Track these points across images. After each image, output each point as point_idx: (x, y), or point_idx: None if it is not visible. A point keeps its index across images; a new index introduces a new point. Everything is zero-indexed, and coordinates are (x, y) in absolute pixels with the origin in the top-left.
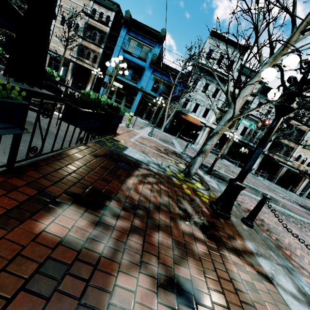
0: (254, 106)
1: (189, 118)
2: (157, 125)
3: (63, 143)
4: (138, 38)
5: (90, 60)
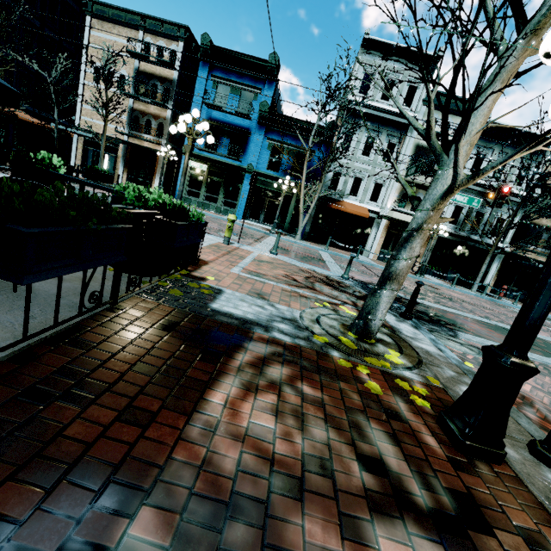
0: (469, 164)
1: (346, 208)
2: (287, 230)
3: (25, 322)
4: (231, 80)
5: (153, 133)
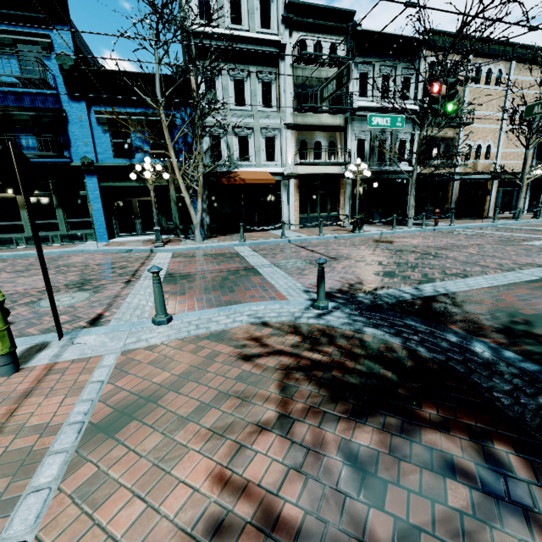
0: (355, 87)
1: (244, 179)
2: (181, 231)
3: None
4: None
5: None
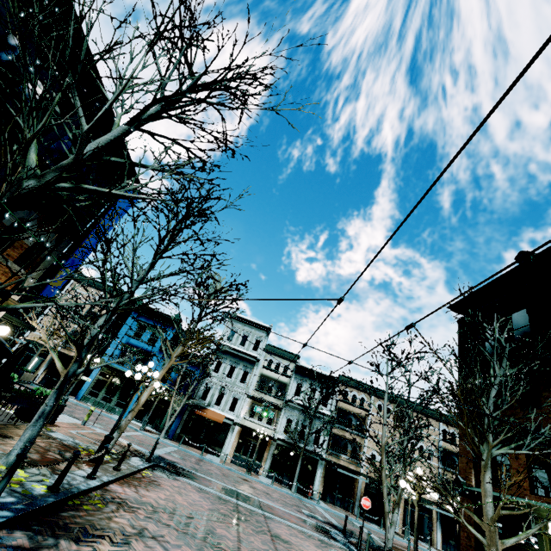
0: (293, 389)
1: (207, 414)
2: (162, 430)
3: None
4: (149, 323)
5: None
